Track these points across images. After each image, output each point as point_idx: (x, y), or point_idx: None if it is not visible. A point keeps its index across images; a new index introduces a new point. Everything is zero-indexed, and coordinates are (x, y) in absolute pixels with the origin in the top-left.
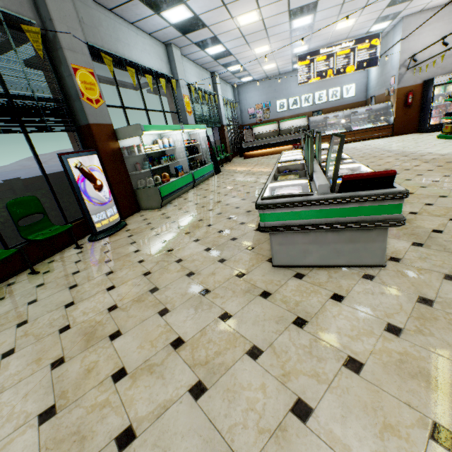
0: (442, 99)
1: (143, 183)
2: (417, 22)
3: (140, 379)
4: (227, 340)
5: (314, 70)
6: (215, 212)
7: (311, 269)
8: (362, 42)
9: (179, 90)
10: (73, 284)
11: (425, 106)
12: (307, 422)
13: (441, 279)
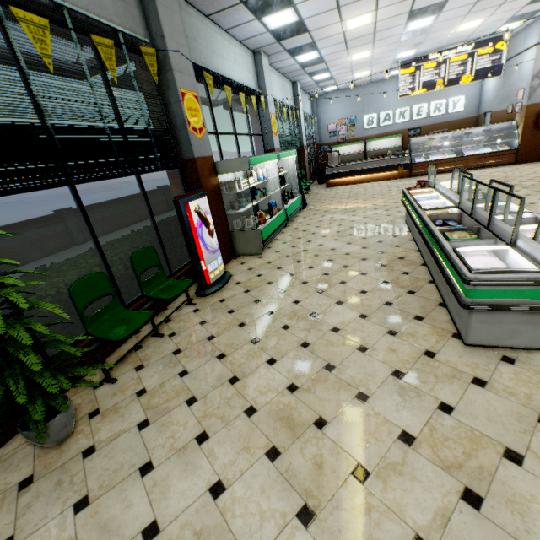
0: None
1: (240, 224)
2: None
3: (390, 480)
4: (467, 439)
5: (420, 80)
6: (338, 265)
7: (519, 352)
8: (484, 46)
9: (265, 108)
10: (218, 353)
11: None
12: None
13: None
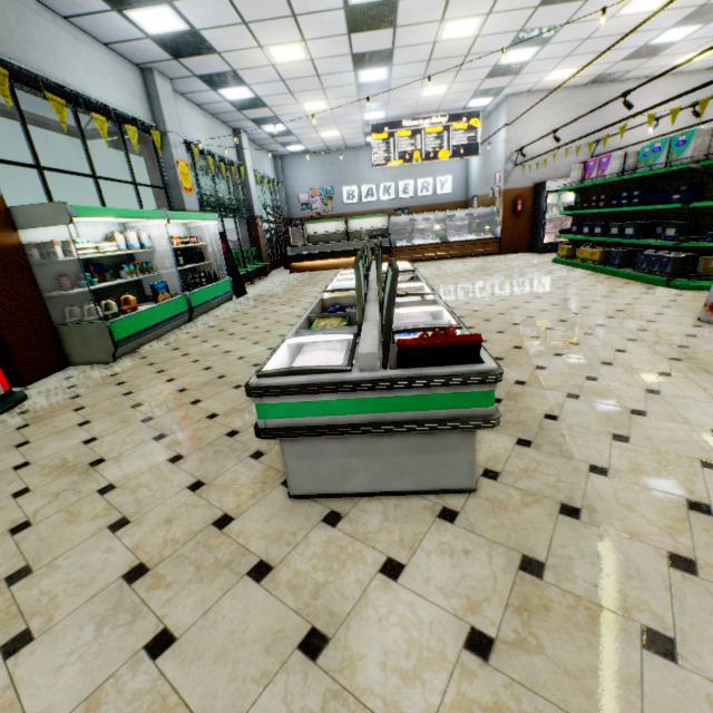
0: (557, 211)
1: (77, 313)
2: (525, 105)
3: None
4: None
5: (395, 149)
6: (213, 374)
7: (357, 501)
8: (459, 120)
9: (167, 150)
10: None
11: (538, 217)
12: None
13: (556, 514)
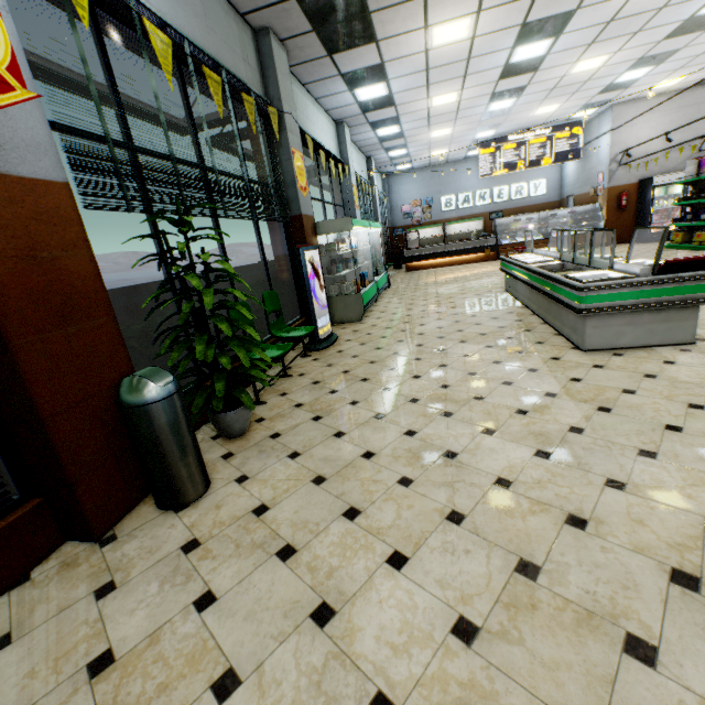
0: (663, 203)
1: (337, 290)
2: (629, 111)
3: (545, 411)
4: (595, 389)
5: (501, 160)
6: (449, 321)
7: (625, 350)
8: (561, 130)
9: (348, 179)
10: (360, 378)
11: (643, 210)
12: (704, 410)
13: None
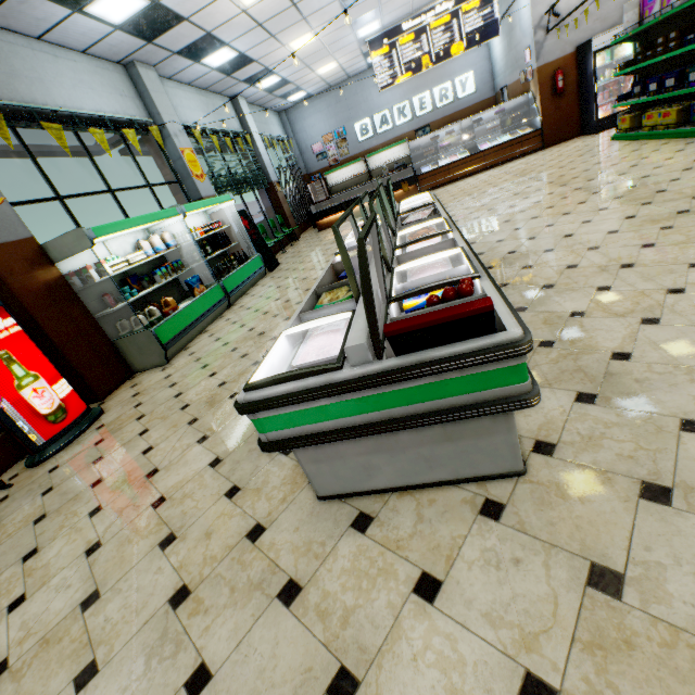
0: (610, 73)
1: (127, 326)
2: None
3: None
4: None
5: (400, 61)
6: (249, 362)
7: (387, 498)
8: None
9: (170, 142)
10: None
11: (586, 89)
12: None
13: (636, 499)
